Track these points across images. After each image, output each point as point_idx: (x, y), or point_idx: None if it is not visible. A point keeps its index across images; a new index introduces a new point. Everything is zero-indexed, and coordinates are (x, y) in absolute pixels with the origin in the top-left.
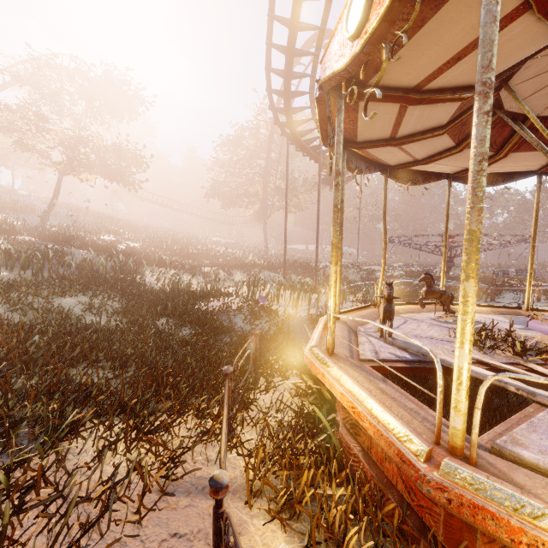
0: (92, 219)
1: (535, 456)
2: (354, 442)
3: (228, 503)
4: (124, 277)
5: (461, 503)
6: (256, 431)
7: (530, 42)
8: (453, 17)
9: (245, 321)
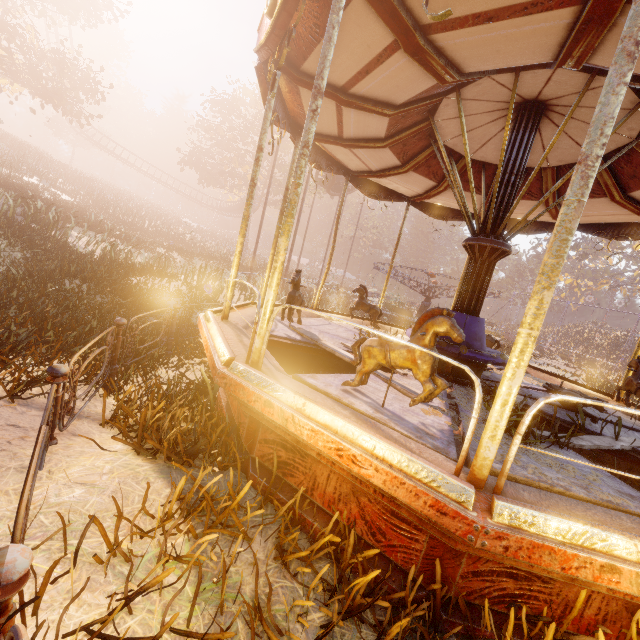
0: (9, 148)
1: (316, 382)
2: (225, 396)
3: (83, 423)
4: (38, 229)
5: (231, 384)
6: (145, 390)
7: (418, 78)
8: (350, 31)
9: (182, 307)
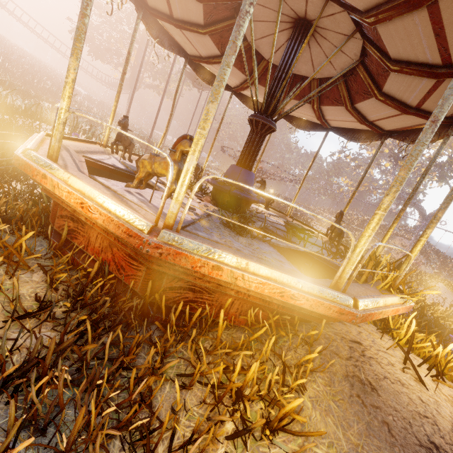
0: None
1: (105, 182)
2: None
3: None
4: None
5: (22, 164)
6: None
7: None
8: None
9: None
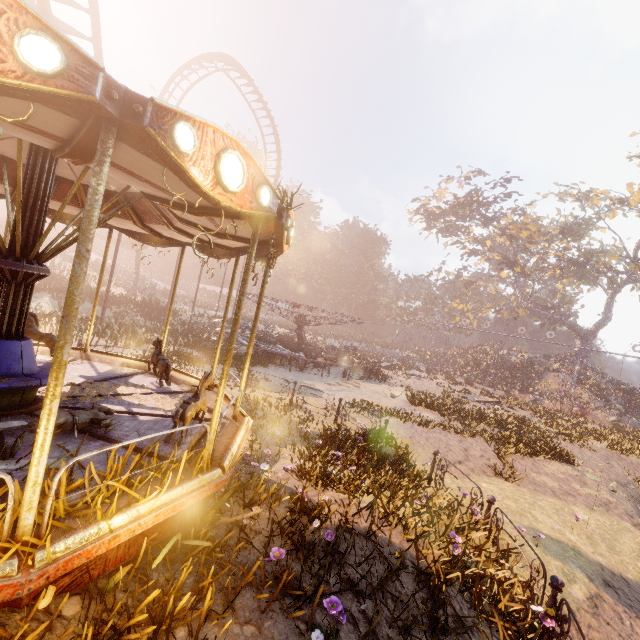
0: None
1: None
2: None
3: None
4: None
5: None
6: None
7: None
8: None
9: None
